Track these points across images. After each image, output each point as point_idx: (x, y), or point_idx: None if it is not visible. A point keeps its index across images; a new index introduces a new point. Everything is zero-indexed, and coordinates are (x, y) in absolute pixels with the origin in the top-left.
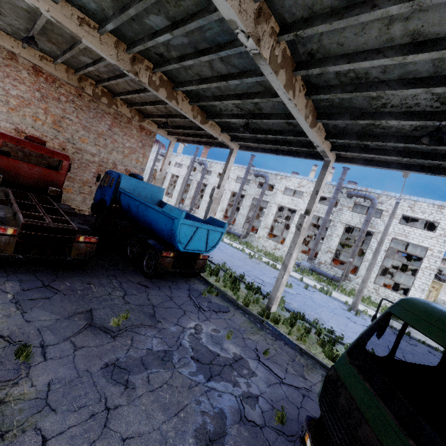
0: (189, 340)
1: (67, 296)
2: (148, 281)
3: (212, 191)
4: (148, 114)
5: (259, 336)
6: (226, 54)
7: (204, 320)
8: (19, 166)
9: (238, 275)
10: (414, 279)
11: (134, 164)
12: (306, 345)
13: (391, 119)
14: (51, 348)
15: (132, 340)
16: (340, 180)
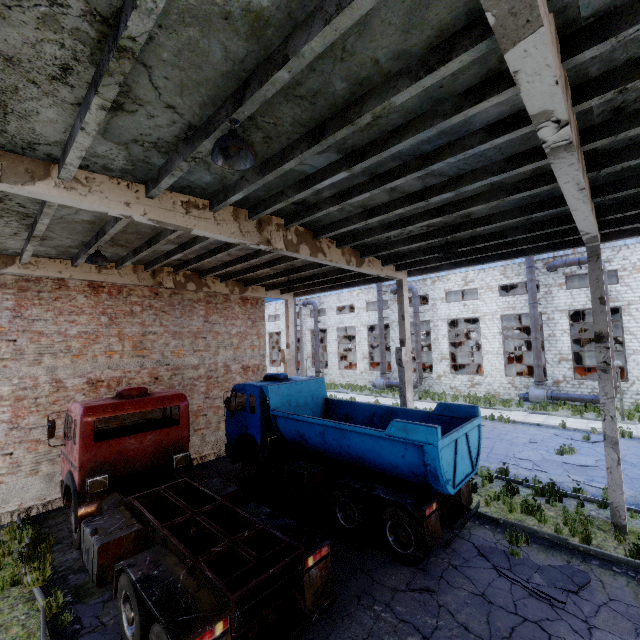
0: None
1: None
2: (418, 574)
3: (398, 353)
4: (251, 279)
5: None
6: (442, 165)
7: (588, 631)
8: (125, 446)
9: (497, 471)
10: None
11: (250, 353)
12: None
13: None
14: None
15: None
16: None
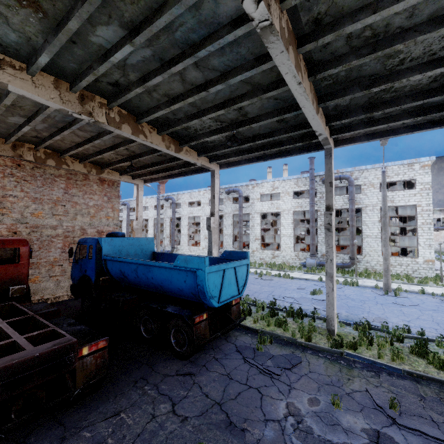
0: (301, 443)
1: None
2: (187, 365)
3: (208, 221)
4: (105, 163)
5: (359, 380)
6: (206, 53)
7: (288, 391)
8: None
9: (269, 303)
10: (417, 238)
11: (105, 221)
12: (406, 364)
13: (414, 74)
14: None
15: None
16: (311, 171)
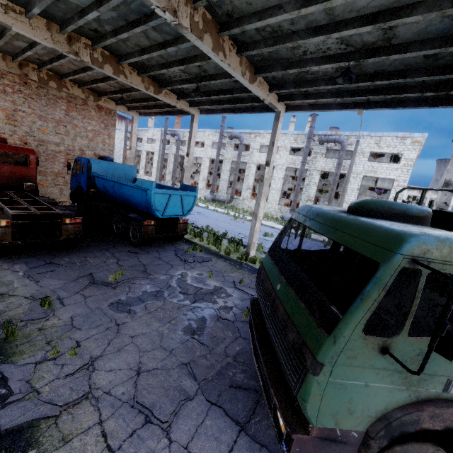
0: (176, 282)
1: (68, 267)
2: (137, 249)
3: (182, 160)
4: (102, 92)
5: (237, 273)
6: (155, 24)
7: (189, 269)
8: None
9: (221, 234)
10: None
11: (102, 146)
12: None
13: (313, 65)
14: (66, 299)
15: (129, 288)
16: (310, 128)
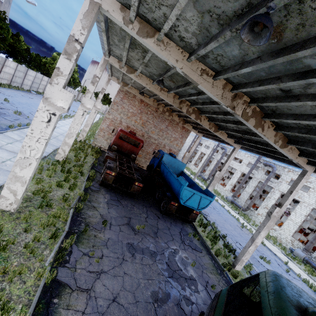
0: (168, 254)
1: (124, 208)
2: (160, 215)
3: (215, 172)
4: (188, 121)
5: (215, 277)
6: None
7: (182, 249)
8: (124, 144)
9: (222, 234)
10: None
11: (175, 146)
12: None
13: None
14: (112, 226)
15: (142, 239)
16: None
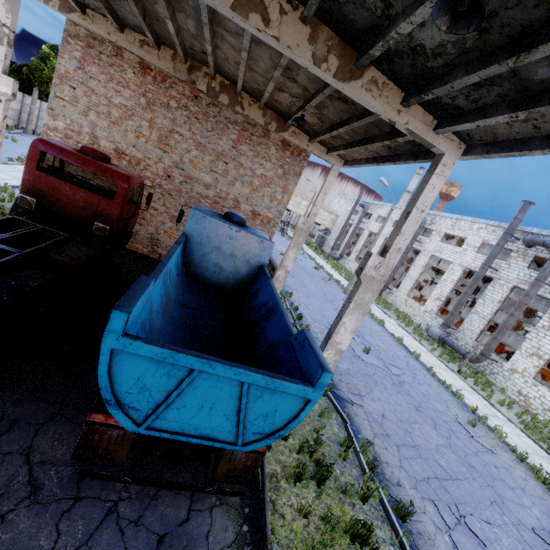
0: None
1: None
2: (69, 467)
3: (365, 259)
4: (289, 115)
5: None
6: None
7: None
8: (61, 189)
9: (394, 500)
10: None
11: (267, 202)
12: None
13: None
14: None
15: None
16: None
